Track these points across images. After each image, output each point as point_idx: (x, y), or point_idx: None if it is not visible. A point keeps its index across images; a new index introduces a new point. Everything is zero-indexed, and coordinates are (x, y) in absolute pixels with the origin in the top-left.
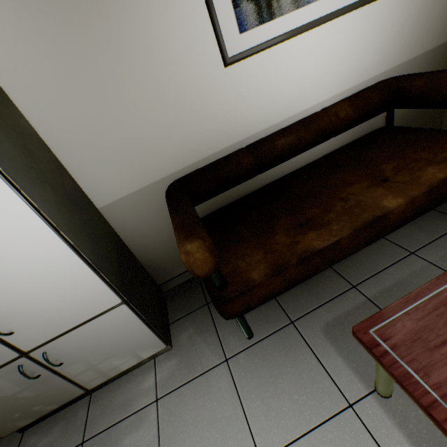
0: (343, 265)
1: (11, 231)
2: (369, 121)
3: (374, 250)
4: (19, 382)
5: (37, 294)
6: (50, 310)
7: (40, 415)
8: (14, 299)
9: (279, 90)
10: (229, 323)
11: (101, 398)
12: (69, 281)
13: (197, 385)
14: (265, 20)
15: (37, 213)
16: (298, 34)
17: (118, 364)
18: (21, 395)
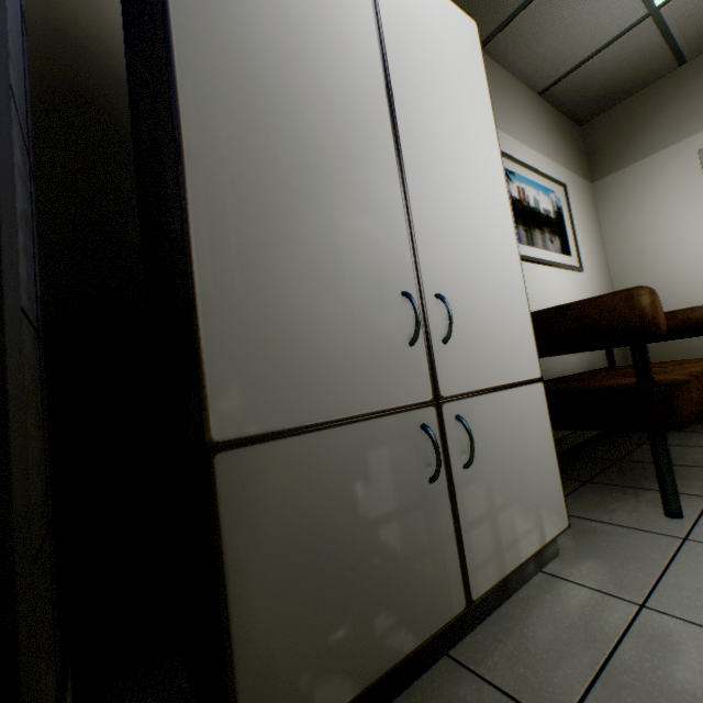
0: (686, 461)
1: (493, 215)
2: (592, 358)
3: (700, 451)
4: (400, 479)
5: (485, 299)
6: (486, 334)
7: (371, 677)
8: (466, 289)
9: (539, 296)
10: (619, 515)
11: (491, 648)
12: (511, 304)
13: (688, 569)
14: (530, 245)
15: (511, 216)
16: (547, 264)
17: (518, 534)
18: (383, 535)
